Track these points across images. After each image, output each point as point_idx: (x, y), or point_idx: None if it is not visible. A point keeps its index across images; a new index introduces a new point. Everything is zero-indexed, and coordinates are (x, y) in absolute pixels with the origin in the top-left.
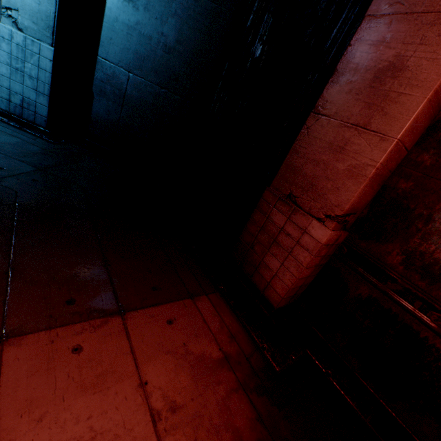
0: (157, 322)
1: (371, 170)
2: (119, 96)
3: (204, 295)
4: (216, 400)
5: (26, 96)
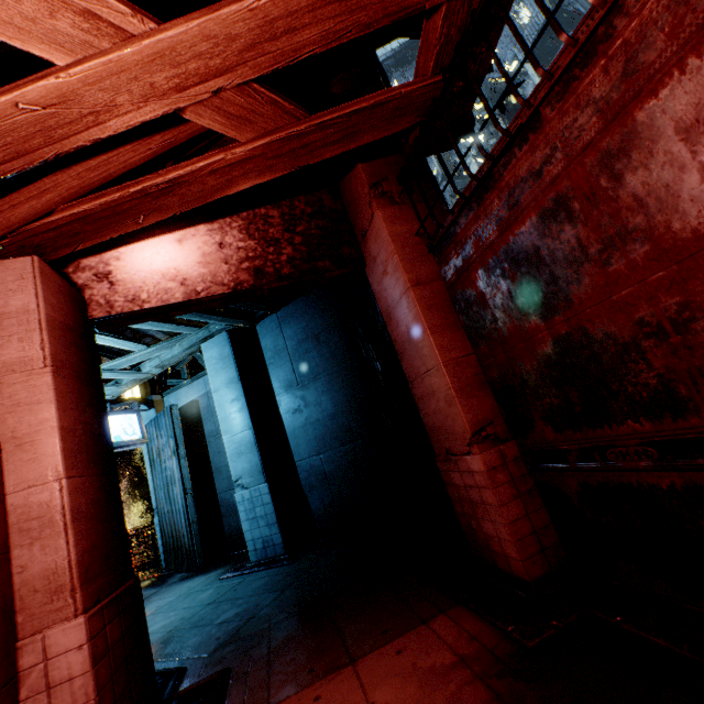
0: (385, 656)
1: (450, 391)
2: (322, 479)
3: (440, 614)
4: (444, 695)
5: (264, 536)
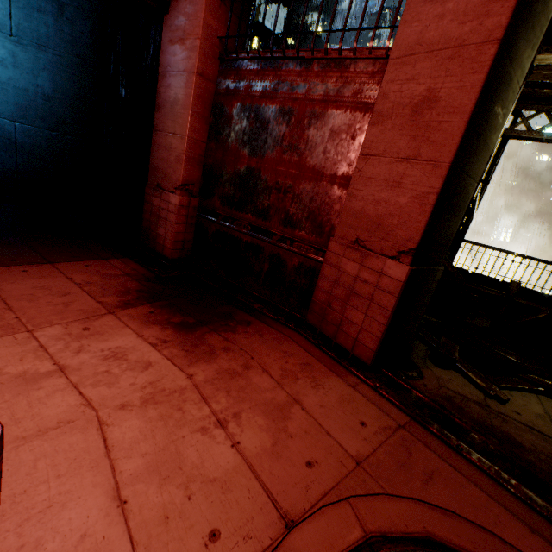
0: (78, 266)
1: (183, 156)
2: (10, 145)
3: (115, 259)
4: (117, 282)
5: None
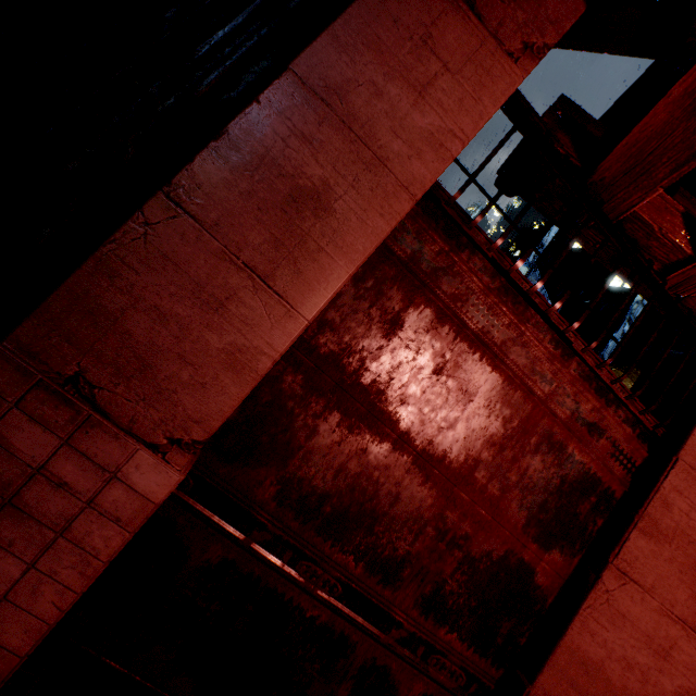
0: None
1: (268, 364)
2: None
3: None
4: None
5: None
